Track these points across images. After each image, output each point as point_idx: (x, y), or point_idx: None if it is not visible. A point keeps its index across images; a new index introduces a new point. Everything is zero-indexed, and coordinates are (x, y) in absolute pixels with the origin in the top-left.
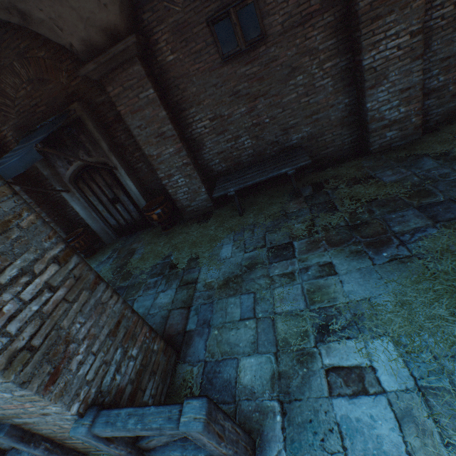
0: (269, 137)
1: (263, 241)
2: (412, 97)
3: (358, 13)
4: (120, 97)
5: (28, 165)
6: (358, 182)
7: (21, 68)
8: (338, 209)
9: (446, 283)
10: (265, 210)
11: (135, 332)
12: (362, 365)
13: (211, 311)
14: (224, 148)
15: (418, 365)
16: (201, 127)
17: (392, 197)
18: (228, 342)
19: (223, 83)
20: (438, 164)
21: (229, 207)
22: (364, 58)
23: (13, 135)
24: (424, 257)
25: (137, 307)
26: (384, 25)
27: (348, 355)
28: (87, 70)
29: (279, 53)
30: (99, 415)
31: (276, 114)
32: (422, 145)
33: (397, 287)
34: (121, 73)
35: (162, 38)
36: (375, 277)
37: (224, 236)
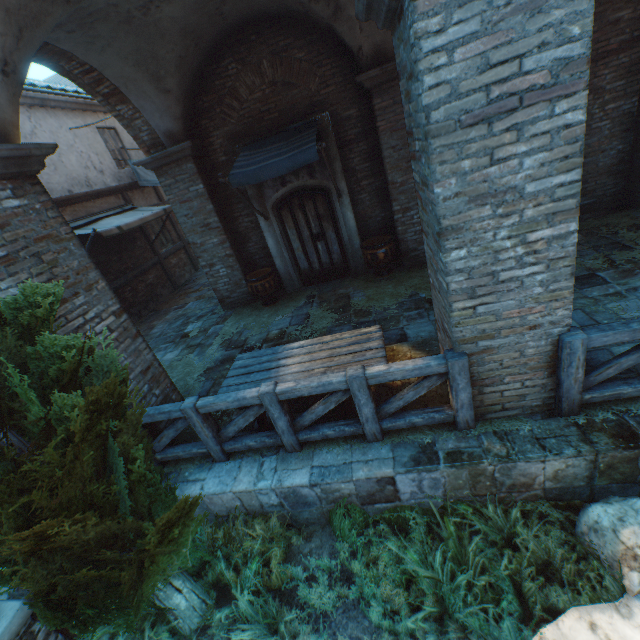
0: None
1: None
2: None
3: None
4: (385, 111)
5: (294, 167)
6: None
7: (269, 67)
8: (634, 247)
9: None
10: None
11: None
12: None
13: None
14: None
15: None
16: None
17: None
18: None
19: None
20: None
21: None
22: None
23: (221, 143)
24: None
25: (414, 332)
26: None
27: None
28: (368, 76)
29: None
30: (584, 330)
31: None
32: None
33: None
34: (397, 86)
35: None
36: None
37: None
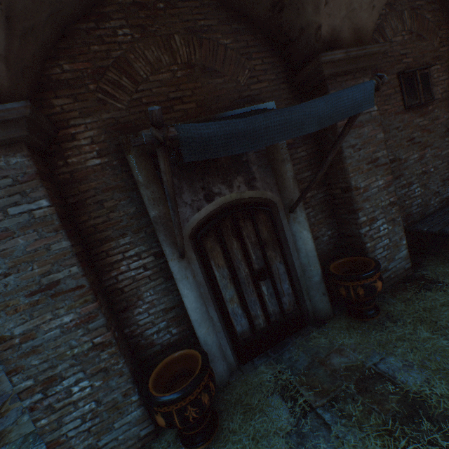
0: (432, 187)
1: None
2: None
3: None
4: None
5: (330, 118)
6: None
7: (183, 45)
8: None
9: None
10: None
11: None
12: None
13: None
14: (398, 195)
15: None
16: None
17: None
18: None
19: (403, 127)
20: None
21: (438, 264)
22: None
23: (94, 136)
24: None
25: None
26: None
27: None
28: (333, 57)
29: (439, 114)
30: None
31: (437, 165)
32: None
33: None
34: (350, 80)
35: None
36: None
37: None
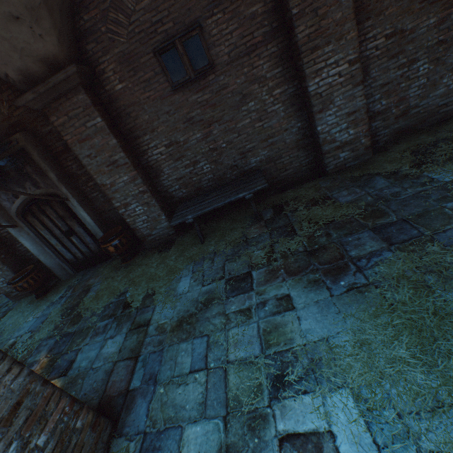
0: (228, 162)
1: (222, 272)
2: (359, 120)
3: (297, 43)
4: (65, 126)
5: None
6: (316, 203)
7: None
8: (297, 232)
9: (404, 316)
10: (226, 236)
11: (46, 411)
12: (320, 431)
13: (159, 361)
14: (183, 174)
15: (381, 427)
16: (157, 154)
17: (348, 218)
18: (173, 403)
19: (176, 110)
20: (389, 183)
21: (191, 234)
22: (309, 85)
23: None
24: (381, 285)
25: (81, 359)
26: (323, 54)
27: (305, 417)
28: (26, 99)
29: (229, 81)
30: None
31: (232, 139)
32: (373, 165)
33: (355, 323)
34: (65, 102)
35: (108, 67)
36: (333, 311)
37: (183, 267)
